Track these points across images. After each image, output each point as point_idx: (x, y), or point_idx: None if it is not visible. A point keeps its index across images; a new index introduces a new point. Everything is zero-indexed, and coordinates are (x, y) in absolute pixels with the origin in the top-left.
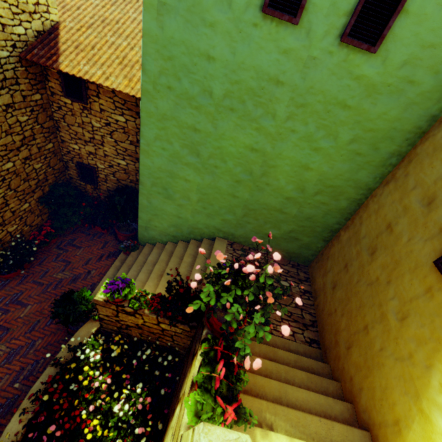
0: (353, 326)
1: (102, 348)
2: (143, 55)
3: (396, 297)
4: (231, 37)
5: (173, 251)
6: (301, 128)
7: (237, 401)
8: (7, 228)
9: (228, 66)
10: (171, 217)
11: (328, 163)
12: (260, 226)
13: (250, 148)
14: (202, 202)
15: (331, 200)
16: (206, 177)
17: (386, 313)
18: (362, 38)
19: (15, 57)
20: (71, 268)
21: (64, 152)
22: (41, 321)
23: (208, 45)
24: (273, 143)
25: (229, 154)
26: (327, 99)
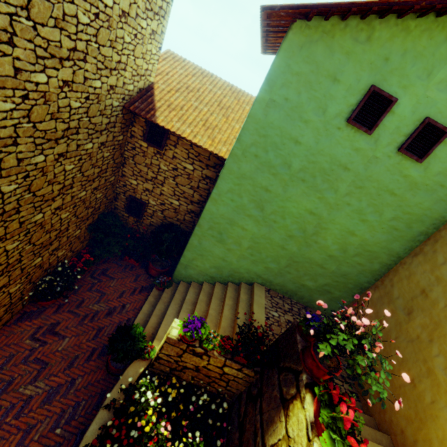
0: (397, 379)
1: (154, 391)
2: (243, 129)
3: (441, 354)
4: (318, 132)
5: (209, 291)
6: (355, 203)
7: (362, 442)
8: (58, 252)
9: (310, 150)
10: (216, 259)
11: (370, 232)
12: (299, 277)
13: (309, 211)
14: (251, 249)
15: (366, 262)
16: (263, 228)
17: (432, 368)
18: (414, 152)
19: (121, 107)
20: (106, 300)
21: (120, 185)
22: (80, 356)
23: (298, 133)
24: (329, 210)
25: (290, 213)
26: (380, 186)
